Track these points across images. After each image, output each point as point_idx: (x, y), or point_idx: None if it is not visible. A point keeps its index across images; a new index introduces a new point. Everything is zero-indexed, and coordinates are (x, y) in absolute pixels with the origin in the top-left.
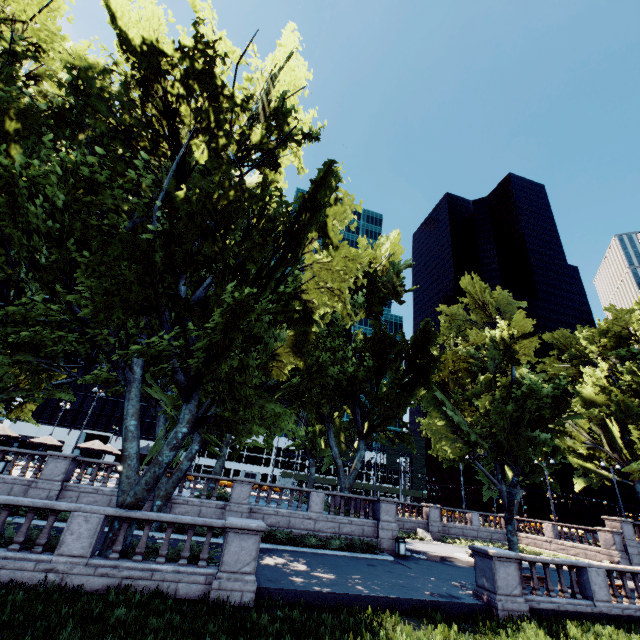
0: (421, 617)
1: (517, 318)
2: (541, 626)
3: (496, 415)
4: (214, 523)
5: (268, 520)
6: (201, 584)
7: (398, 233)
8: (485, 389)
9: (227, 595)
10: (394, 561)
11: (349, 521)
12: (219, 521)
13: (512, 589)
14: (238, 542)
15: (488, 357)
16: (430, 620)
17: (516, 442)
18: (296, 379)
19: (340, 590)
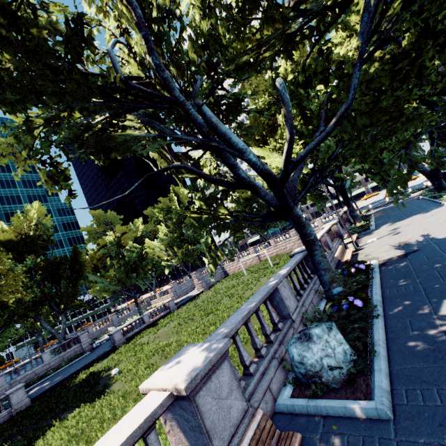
0: (93, 364)
1: (117, 229)
2: (127, 342)
3: (119, 274)
4: (1, 398)
5: (23, 381)
6: (7, 415)
7: (38, 203)
8: (112, 266)
9: (20, 409)
10: (90, 352)
11: (67, 352)
12: (3, 396)
13: (120, 338)
14: (16, 395)
15: (111, 250)
16: (95, 363)
17: (129, 280)
18: (6, 316)
19: (64, 378)
